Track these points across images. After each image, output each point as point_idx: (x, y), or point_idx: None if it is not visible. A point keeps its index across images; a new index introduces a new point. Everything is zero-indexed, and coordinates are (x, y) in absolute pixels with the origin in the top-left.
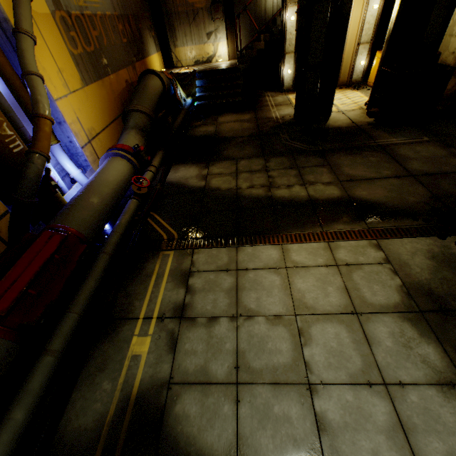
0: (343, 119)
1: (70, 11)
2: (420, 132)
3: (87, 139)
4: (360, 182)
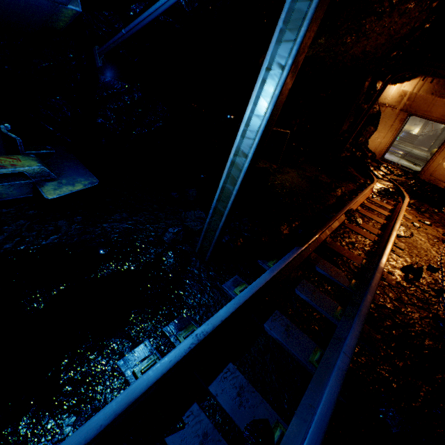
0: None
1: None
2: None
3: None
4: None
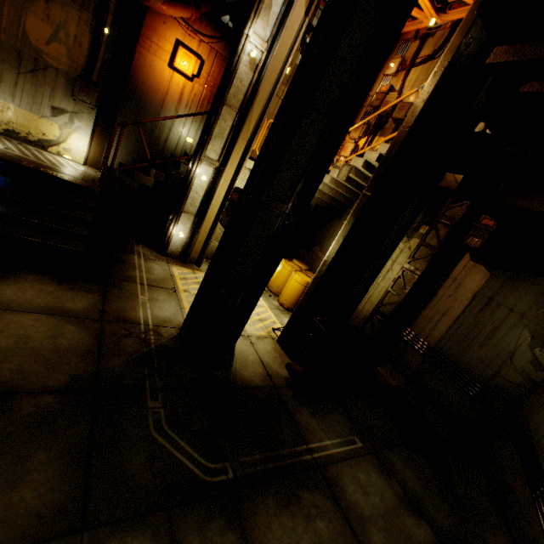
0: (254, 360)
1: None
2: (347, 422)
3: None
4: None
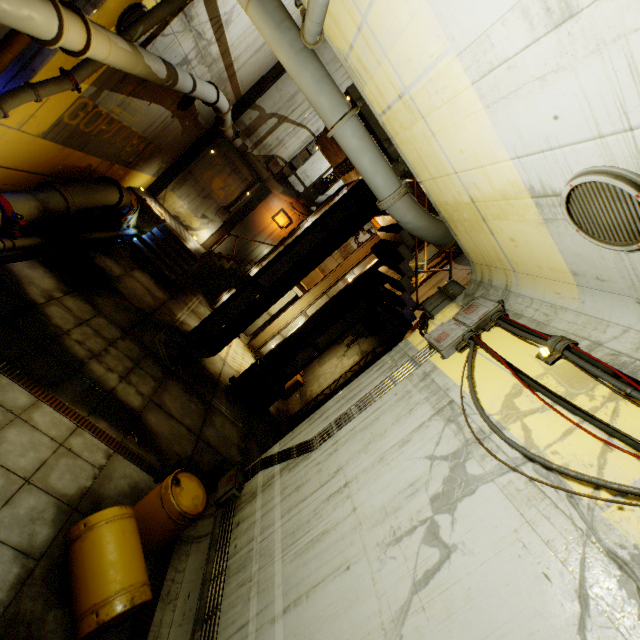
0: (218, 367)
1: (101, 106)
2: (244, 418)
3: None
4: (163, 411)
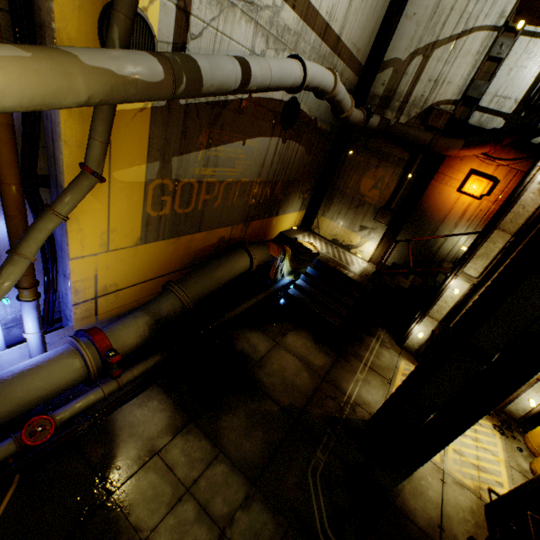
0: (432, 498)
1: (182, 178)
2: None
3: (95, 295)
4: None
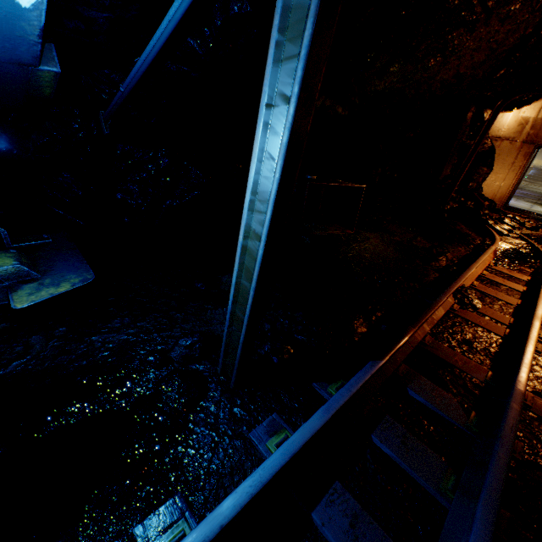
0: None
1: None
2: None
3: None
4: None
